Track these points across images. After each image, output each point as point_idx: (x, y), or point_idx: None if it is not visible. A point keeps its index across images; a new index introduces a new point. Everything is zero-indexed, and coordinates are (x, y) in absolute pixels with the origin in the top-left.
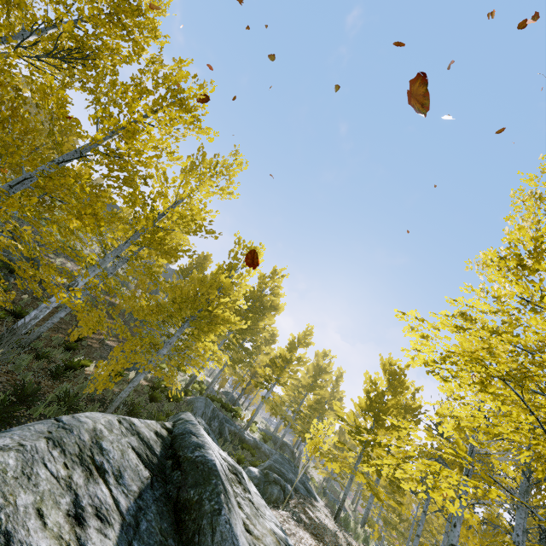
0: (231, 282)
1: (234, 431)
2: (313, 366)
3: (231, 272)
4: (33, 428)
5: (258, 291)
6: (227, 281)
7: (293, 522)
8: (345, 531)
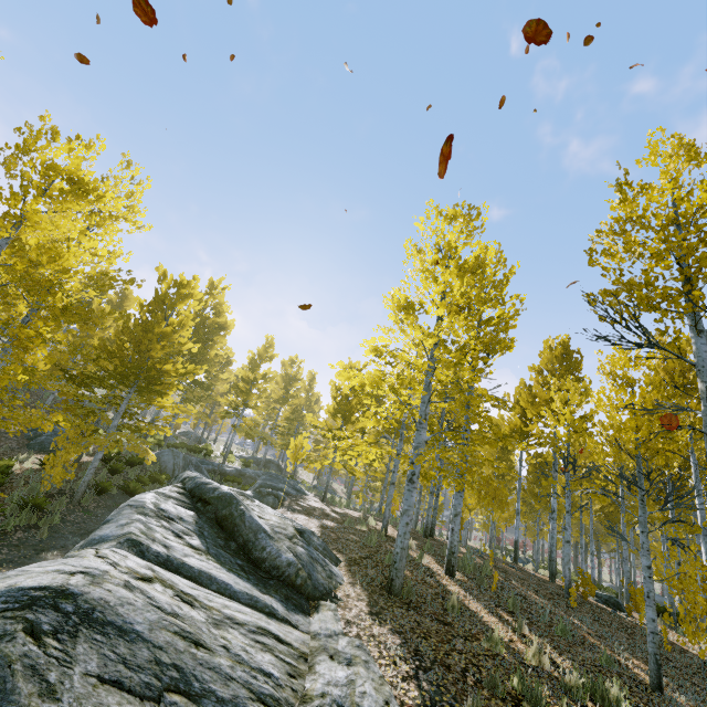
0: (168, 325)
1: (212, 469)
2: (282, 378)
3: (170, 320)
4: (125, 513)
5: (198, 315)
6: (167, 331)
7: (289, 513)
8: (331, 506)
